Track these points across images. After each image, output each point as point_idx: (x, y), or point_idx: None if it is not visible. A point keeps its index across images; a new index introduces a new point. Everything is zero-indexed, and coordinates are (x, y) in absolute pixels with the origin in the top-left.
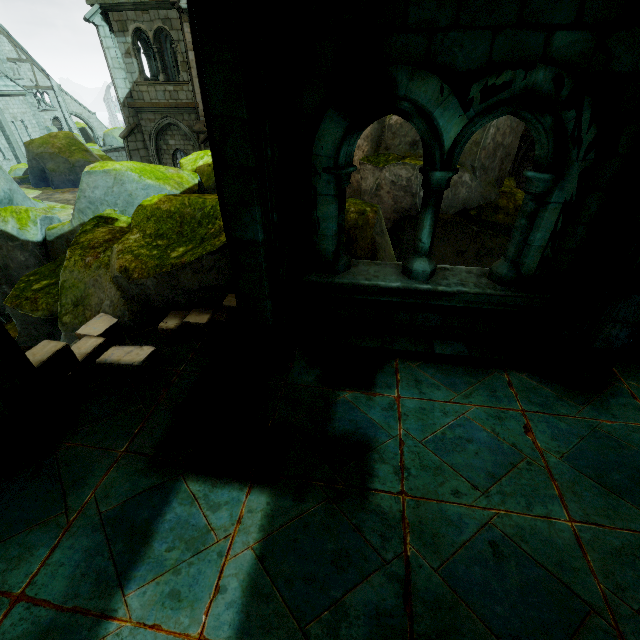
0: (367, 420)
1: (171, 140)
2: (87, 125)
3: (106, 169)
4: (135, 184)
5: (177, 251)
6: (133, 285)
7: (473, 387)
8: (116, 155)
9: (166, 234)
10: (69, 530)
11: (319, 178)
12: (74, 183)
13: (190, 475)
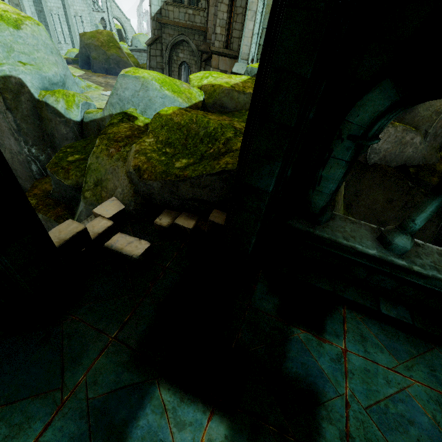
0: (317, 368)
1: (181, 53)
2: (122, 28)
3: (137, 75)
4: (156, 92)
5: (180, 161)
6: (142, 183)
7: (414, 359)
8: (138, 54)
9: (174, 143)
10: (61, 409)
11: (340, 143)
12: (107, 71)
13: (163, 381)
